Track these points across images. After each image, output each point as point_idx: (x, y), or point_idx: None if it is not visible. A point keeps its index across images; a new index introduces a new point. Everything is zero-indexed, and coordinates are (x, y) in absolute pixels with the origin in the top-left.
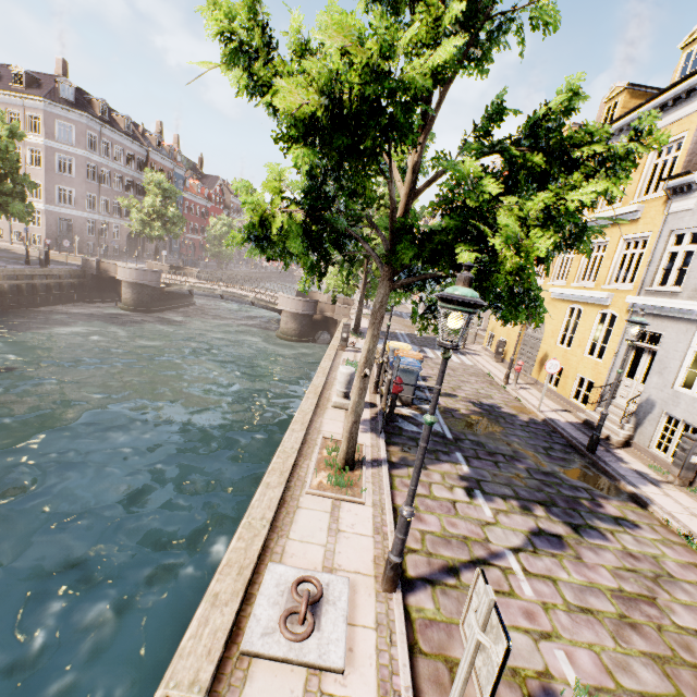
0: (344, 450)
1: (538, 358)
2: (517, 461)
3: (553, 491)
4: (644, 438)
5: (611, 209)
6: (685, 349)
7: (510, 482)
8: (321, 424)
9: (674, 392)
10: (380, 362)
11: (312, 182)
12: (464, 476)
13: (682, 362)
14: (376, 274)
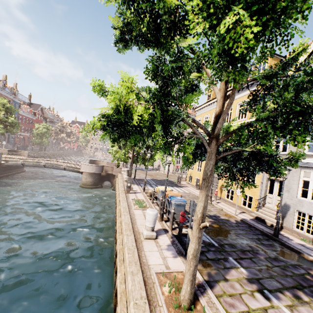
0: (188, 291)
1: (219, 186)
2: (257, 253)
3: (291, 273)
4: (289, 223)
5: (242, 121)
6: (298, 179)
7: (270, 274)
8: (146, 257)
9: (299, 200)
10: (163, 201)
11: (162, 83)
12: (248, 278)
13: (298, 185)
14: (138, 151)
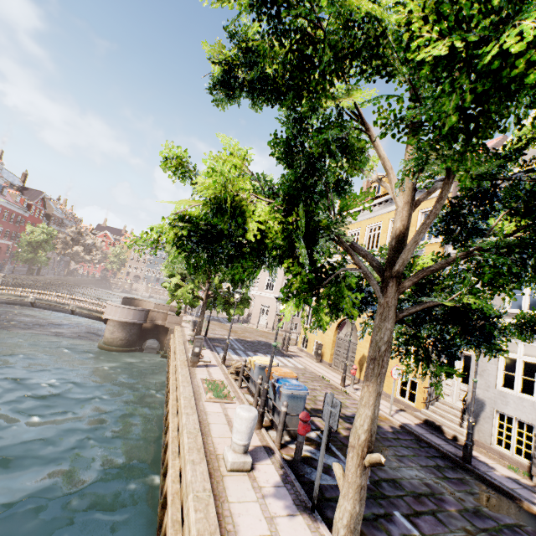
0: None
1: (357, 359)
2: (443, 501)
3: None
4: (484, 435)
5: None
6: (497, 354)
7: None
8: (233, 519)
9: (500, 392)
10: (266, 388)
11: (304, 164)
12: None
13: (497, 365)
14: (218, 287)
